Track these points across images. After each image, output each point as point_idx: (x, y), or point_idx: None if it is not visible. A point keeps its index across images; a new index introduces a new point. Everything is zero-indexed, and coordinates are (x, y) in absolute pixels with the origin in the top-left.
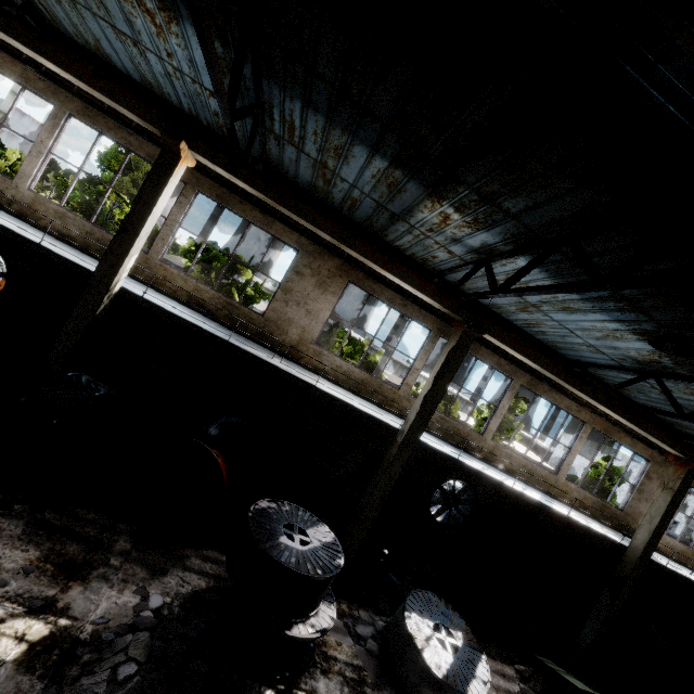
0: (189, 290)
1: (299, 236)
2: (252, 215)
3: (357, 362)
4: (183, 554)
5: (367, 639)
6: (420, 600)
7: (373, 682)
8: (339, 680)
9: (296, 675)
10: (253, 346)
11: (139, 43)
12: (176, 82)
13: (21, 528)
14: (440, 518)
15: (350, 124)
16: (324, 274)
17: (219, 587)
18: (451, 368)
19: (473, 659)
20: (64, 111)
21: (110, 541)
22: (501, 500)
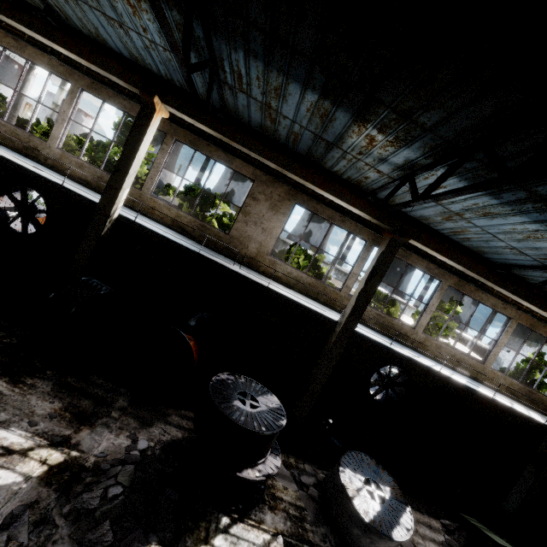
0: (172, 216)
1: (254, 169)
2: (217, 154)
3: (312, 274)
4: (166, 412)
5: (309, 486)
6: (353, 459)
7: (312, 520)
8: (284, 515)
9: (248, 508)
10: (220, 257)
11: (123, 25)
12: (153, 53)
13: (50, 387)
14: (379, 397)
15: (283, 64)
16: (275, 199)
17: (192, 438)
18: (381, 269)
19: (398, 510)
20: (78, 87)
21: (112, 400)
22: (432, 384)
